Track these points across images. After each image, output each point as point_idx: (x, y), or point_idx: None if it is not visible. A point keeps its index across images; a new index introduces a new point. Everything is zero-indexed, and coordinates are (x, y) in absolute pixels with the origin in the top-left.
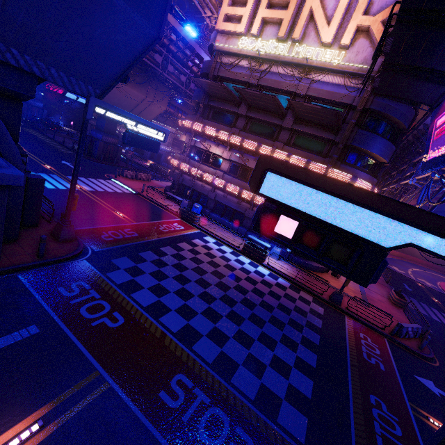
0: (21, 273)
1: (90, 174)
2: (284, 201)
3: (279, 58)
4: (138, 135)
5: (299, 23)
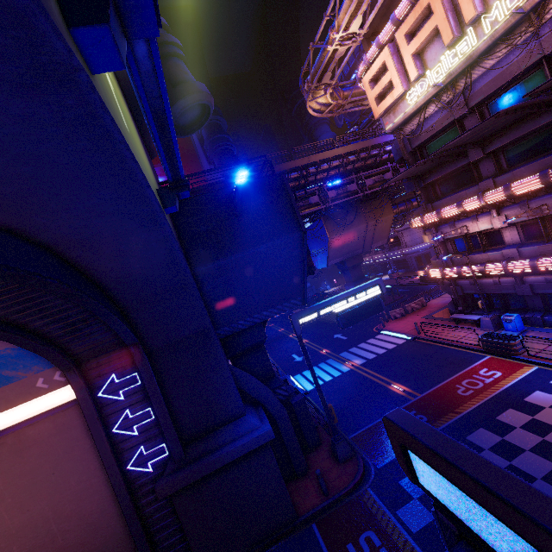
0: (315, 521)
1: (359, 338)
2: (460, 517)
3: (471, 58)
4: (349, 311)
5: (461, 2)
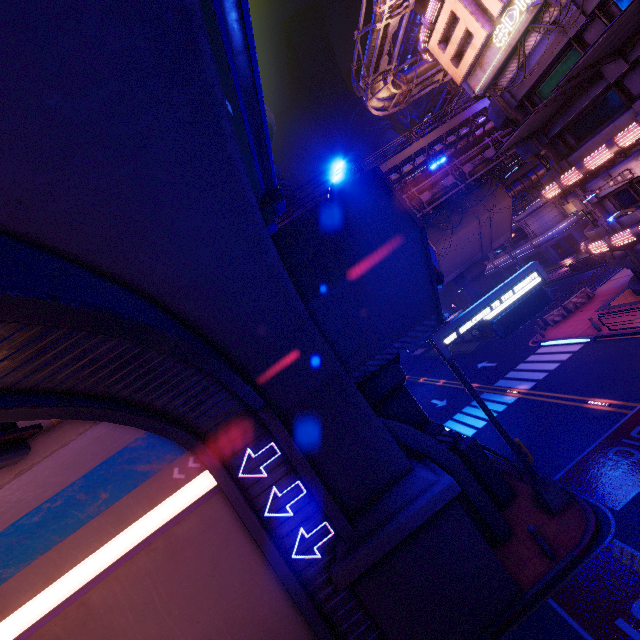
0: (549, 596)
1: (513, 360)
2: None
3: None
4: (505, 314)
5: None
